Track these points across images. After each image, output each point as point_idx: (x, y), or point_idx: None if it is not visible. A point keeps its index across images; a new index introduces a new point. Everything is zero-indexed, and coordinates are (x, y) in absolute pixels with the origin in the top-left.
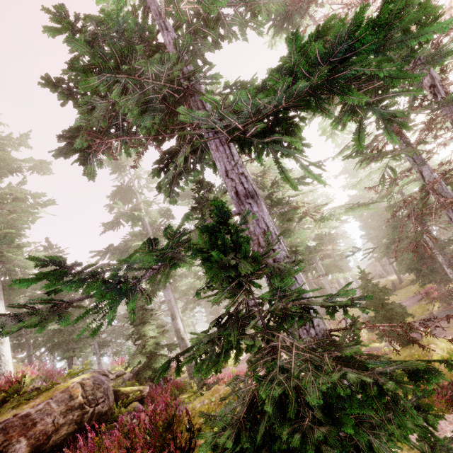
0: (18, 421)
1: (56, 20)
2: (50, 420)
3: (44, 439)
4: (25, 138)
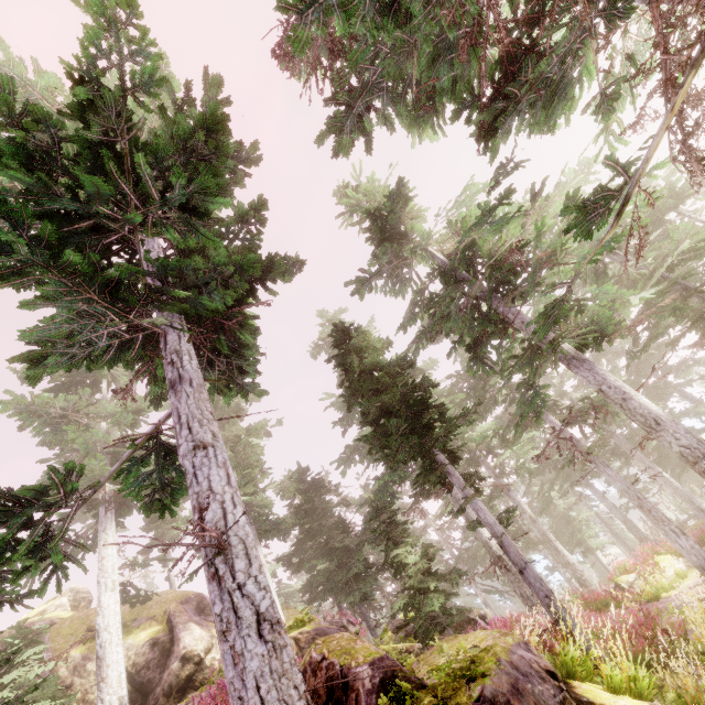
0: None
1: None
2: None
3: None
4: None
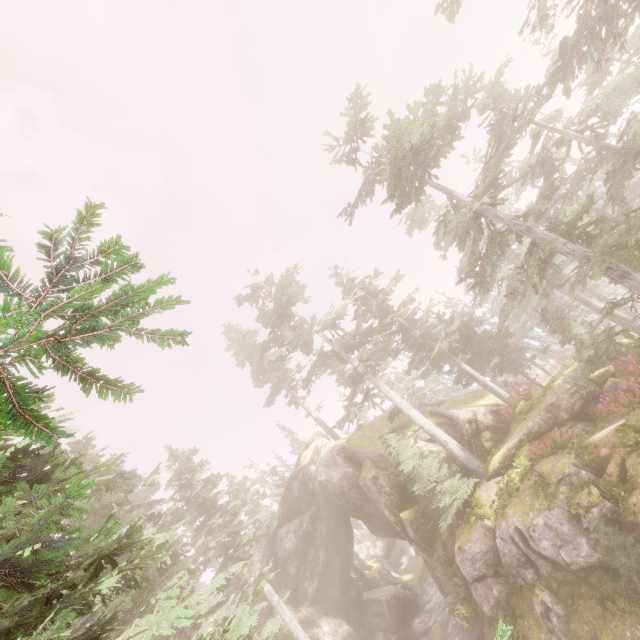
0: (550, 407)
1: (468, 275)
2: (566, 402)
3: (570, 410)
4: (376, 271)
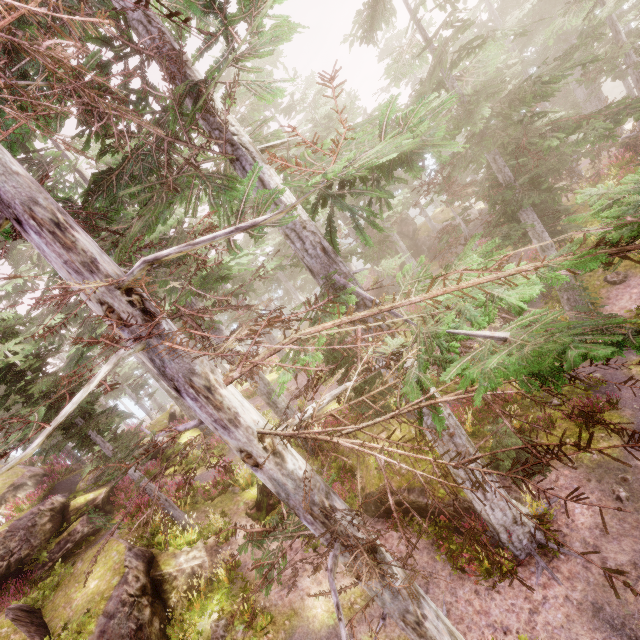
0: None
1: None
2: None
3: None
4: None
